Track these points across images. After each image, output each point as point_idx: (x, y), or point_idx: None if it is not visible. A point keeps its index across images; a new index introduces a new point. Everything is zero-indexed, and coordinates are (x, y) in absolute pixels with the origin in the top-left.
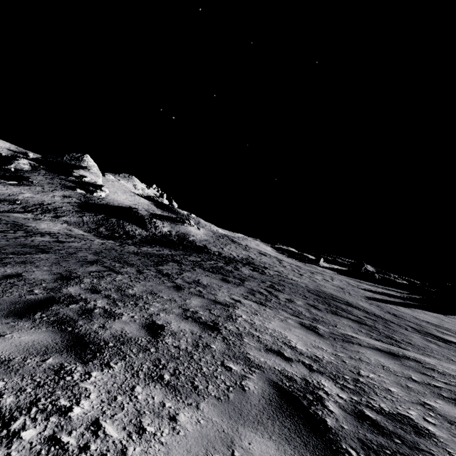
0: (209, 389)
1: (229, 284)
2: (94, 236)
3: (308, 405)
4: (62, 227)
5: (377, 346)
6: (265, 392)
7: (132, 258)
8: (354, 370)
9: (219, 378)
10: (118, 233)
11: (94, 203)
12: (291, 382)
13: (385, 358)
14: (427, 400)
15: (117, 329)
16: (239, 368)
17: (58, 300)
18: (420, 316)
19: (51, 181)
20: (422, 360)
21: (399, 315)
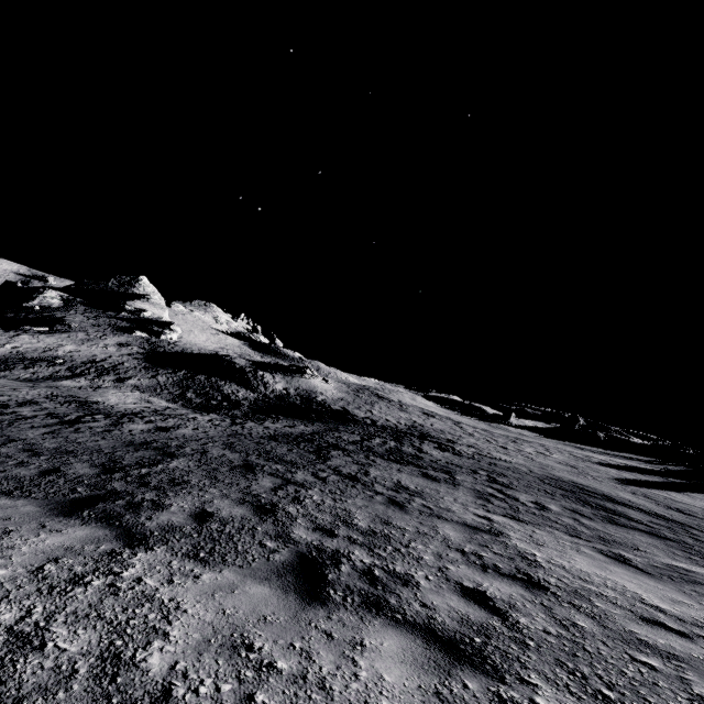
0: None
1: (442, 484)
2: (183, 407)
3: None
4: (136, 398)
5: None
6: None
7: (280, 450)
8: None
9: (662, 686)
10: (215, 399)
11: (164, 352)
12: None
13: None
14: None
15: (445, 607)
16: (659, 663)
17: (316, 559)
18: None
19: (96, 321)
20: None
21: (685, 510)
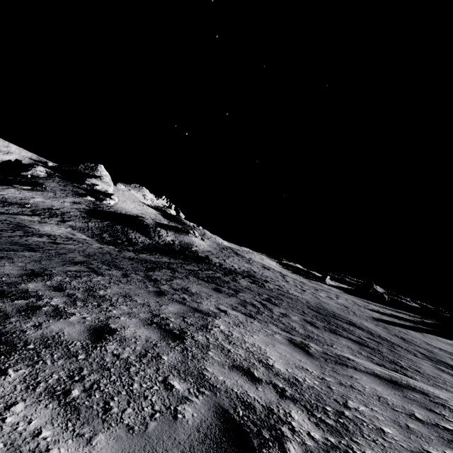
0: (125, 413)
1: (221, 294)
2: (96, 241)
3: (259, 446)
4: (65, 231)
5: (376, 372)
6: (204, 424)
7: (124, 263)
8: (340, 400)
9: (149, 399)
10: (121, 239)
11: (102, 210)
12: (248, 410)
13: (383, 386)
14: (433, 449)
15: (54, 330)
16: (183, 387)
17: (6, 294)
18: (432, 342)
19: (64, 188)
20: (431, 392)
21: (408, 339)
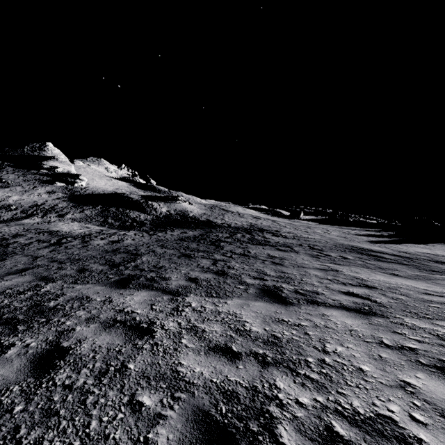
0: None
1: (291, 253)
2: (110, 229)
3: None
4: (78, 226)
5: None
6: None
7: (193, 246)
8: None
9: None
10: (127, 221)
11: (80, 194)
12: None
13: None
14: None
15: (343, 299)
16: (439, 306)
17: (269, 290)
18: (416, 250)
19: (25, 178)
20: None
21: (407, 252)
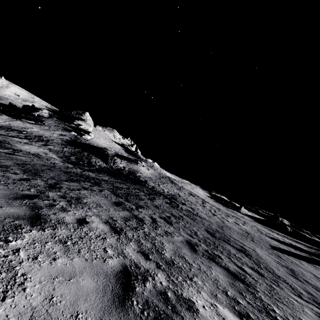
0: None
1: (115, 207)
2: (63, 160)
3: None
4: (41, 151)
5: None
6: None
7: (51, 173)
8: None
9: None
10: (83, 162)
11: (80, 142)
12: None
13: None
14: None
15: None
16: None
17: None
18: None
19: (58, 125)
20: None
21: (298, 272)
